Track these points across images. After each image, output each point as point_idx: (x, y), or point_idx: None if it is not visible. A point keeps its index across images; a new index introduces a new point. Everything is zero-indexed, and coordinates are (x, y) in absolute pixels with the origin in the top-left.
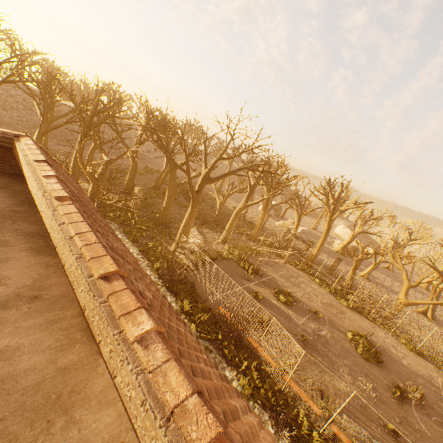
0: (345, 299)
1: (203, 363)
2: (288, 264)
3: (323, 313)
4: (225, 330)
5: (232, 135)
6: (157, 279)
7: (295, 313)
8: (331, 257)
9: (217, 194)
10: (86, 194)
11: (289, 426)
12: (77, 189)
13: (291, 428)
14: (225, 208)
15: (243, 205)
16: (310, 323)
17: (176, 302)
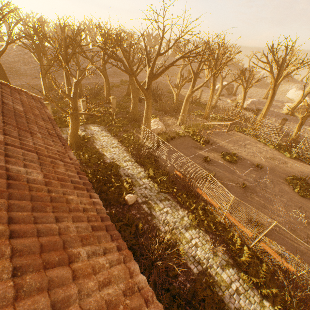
0: (288, 152)
1: (70, 220)
2: (236, 131)
3: (265, 165)
4: (179, 186)
5: (163, 28)
6: (131, 158)
7: (238, 168)
8: (279, 120)
9: (172, 88)
10: (46, 110)
11: (226, 243)
12: (32, 107)
13: (227, 244)
14: (184, 97)
15: (190, 92)
16: (252, 174)
17: (144, 171)
